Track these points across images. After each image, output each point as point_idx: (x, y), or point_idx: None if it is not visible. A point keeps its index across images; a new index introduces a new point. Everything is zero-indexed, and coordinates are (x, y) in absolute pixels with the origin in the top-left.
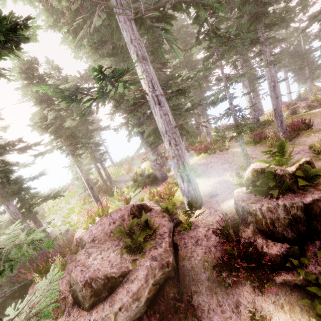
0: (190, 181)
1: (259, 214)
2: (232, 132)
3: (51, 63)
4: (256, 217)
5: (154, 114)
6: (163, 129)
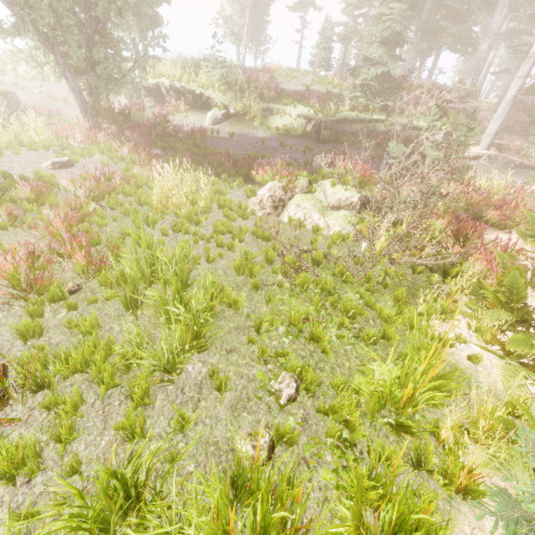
0: (475, 86)
1: (529, 102)
2: (522, 61)
3: None
4: (526, 104)
5: (498, 13)
6: (495, 30)
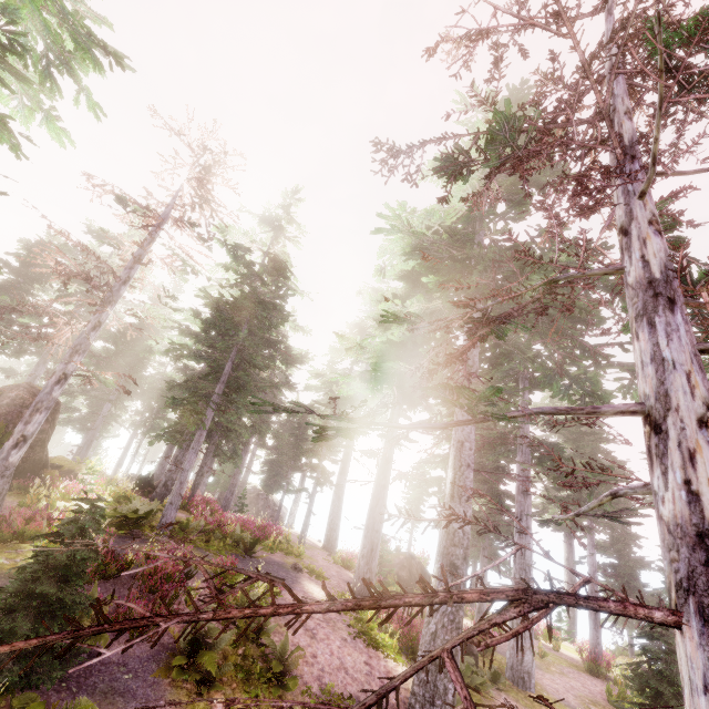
0: None
1: None
2: None
3: None
4: None
5: None
6: None
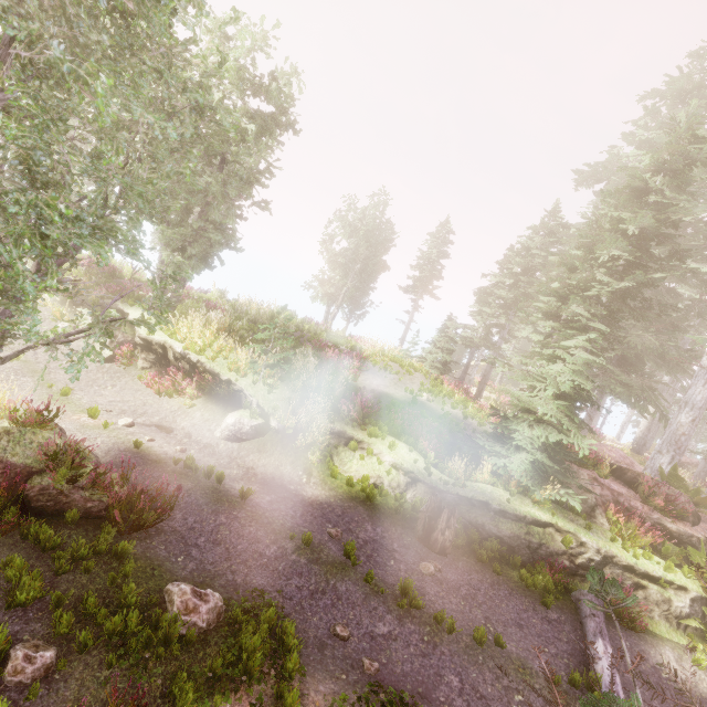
0: None
1: None
2: None
3: (557, 212)
4: None
5: (700, 384)
6: (699, 403)
